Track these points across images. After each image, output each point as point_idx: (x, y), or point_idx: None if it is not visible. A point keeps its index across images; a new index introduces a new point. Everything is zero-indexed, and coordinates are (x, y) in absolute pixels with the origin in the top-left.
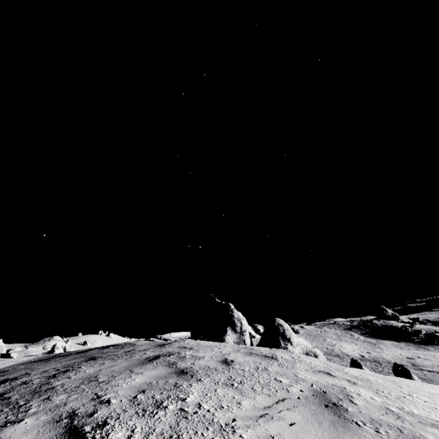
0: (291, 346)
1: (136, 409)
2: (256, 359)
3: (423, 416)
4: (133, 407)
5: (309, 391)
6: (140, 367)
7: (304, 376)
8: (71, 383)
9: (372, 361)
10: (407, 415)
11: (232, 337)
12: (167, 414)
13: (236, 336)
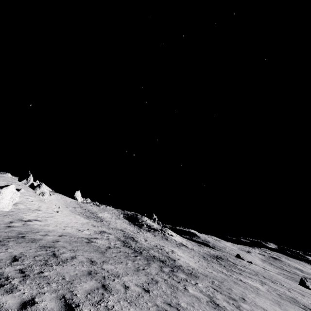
0: (39, 189)
1: None
2: (0, 176)
3: None
4: None
5: None
6: None
7: None
8: None
9: (98, 217)
10: None
11: (25, 181)
12: None
13: (26, 182)
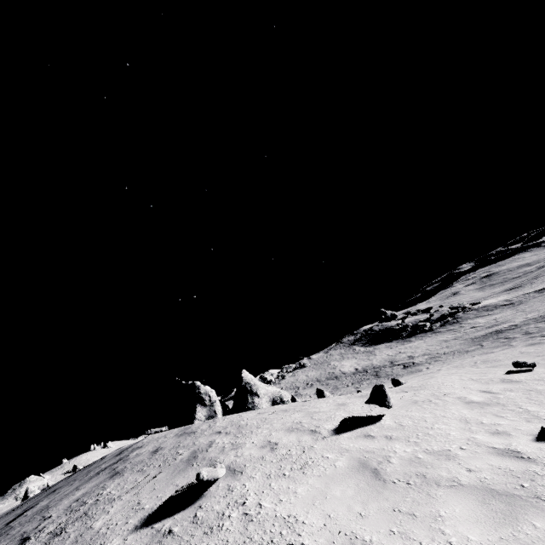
0: (258, 398)
1: (66, 512)
2: (180, 439)
3: (241, 443)
4: (65, 512)
5: (189, 453)
6: (87, 482)
7: (199, 441)
8: (27, 518)
9: (362, 371)
10: (231, 446)
11: (202, 412)
12: (85, 507)
13: (206, 410)
